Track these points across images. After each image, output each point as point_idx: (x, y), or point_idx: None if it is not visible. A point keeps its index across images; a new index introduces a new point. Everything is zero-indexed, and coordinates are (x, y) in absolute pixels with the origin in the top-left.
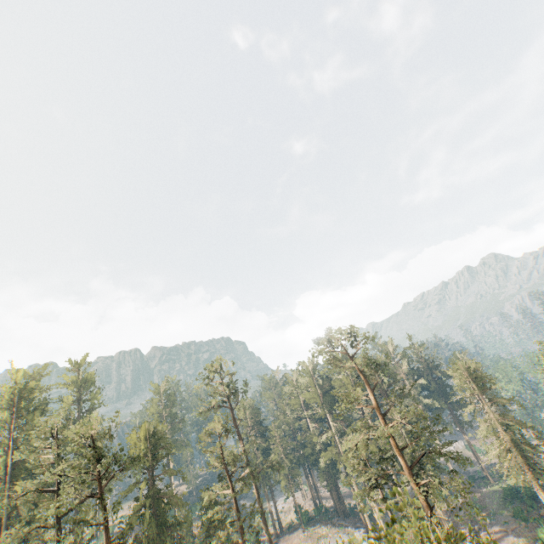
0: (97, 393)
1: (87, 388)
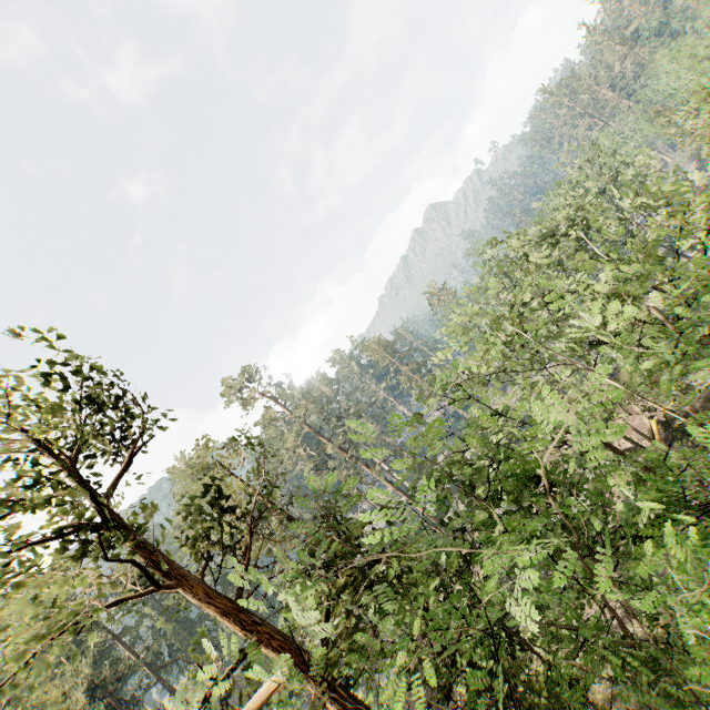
0: None
1: None
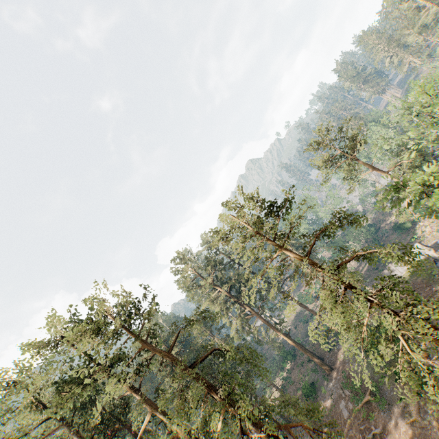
0: None
1: None
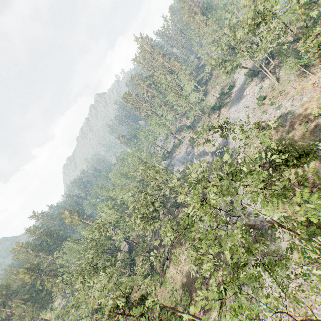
0: None
1: None
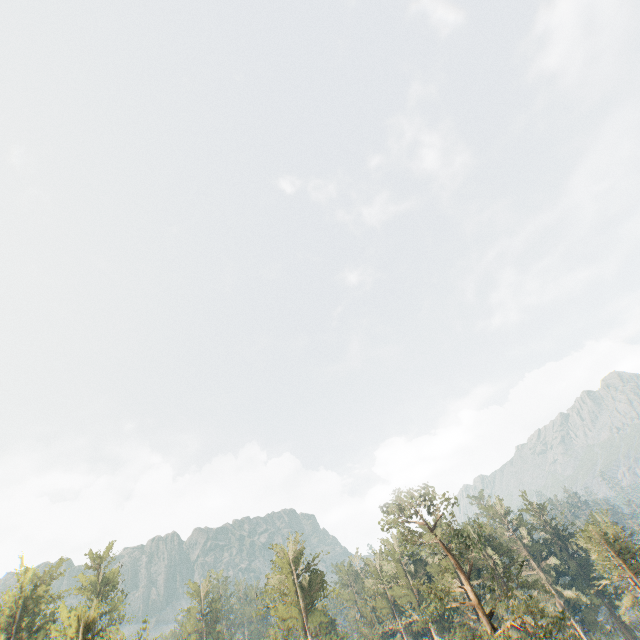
0: (119, 600)
1: (108, 594)
